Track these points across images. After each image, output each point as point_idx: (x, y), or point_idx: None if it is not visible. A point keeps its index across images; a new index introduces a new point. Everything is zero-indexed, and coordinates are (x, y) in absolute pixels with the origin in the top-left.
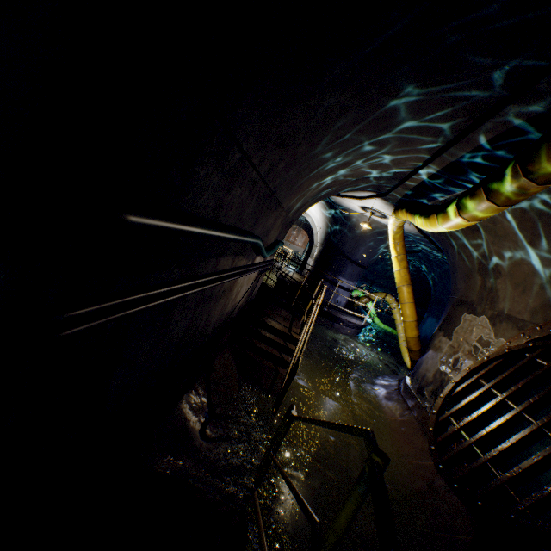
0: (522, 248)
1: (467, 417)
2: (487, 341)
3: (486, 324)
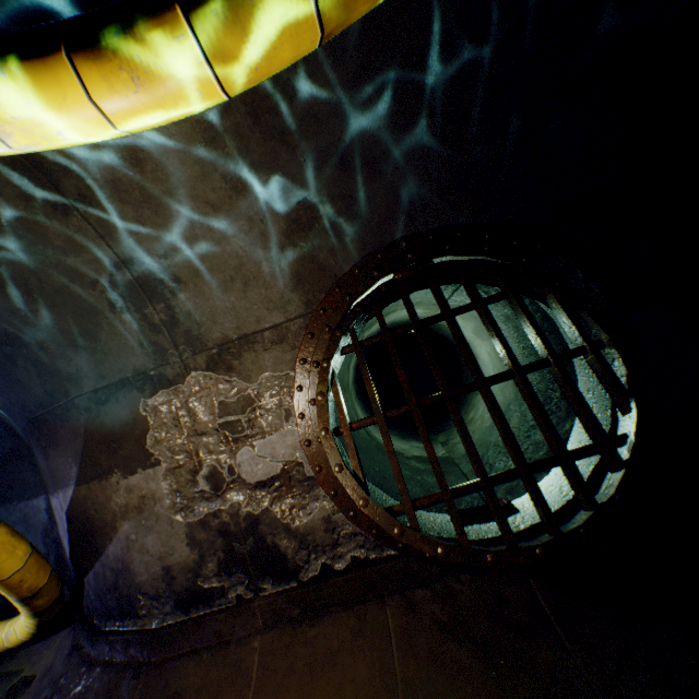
0: (220, 205)
1: (436, 468)
2: (243, 397)
3: (214, 378)
